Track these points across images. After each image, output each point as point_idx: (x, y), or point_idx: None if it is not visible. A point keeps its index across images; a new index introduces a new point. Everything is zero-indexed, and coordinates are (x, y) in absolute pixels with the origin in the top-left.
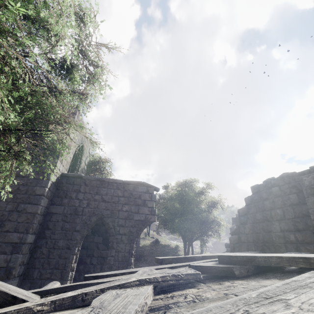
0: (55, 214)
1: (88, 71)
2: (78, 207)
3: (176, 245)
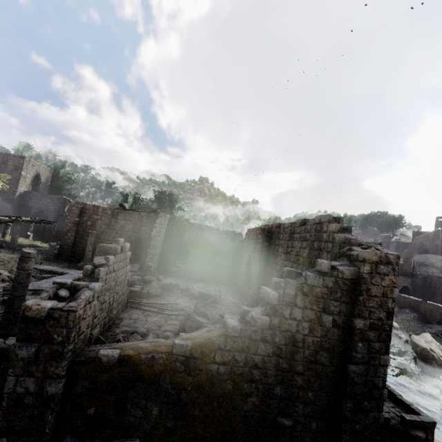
0: (23, 208)
1: None
2: (32, 206)
3: None
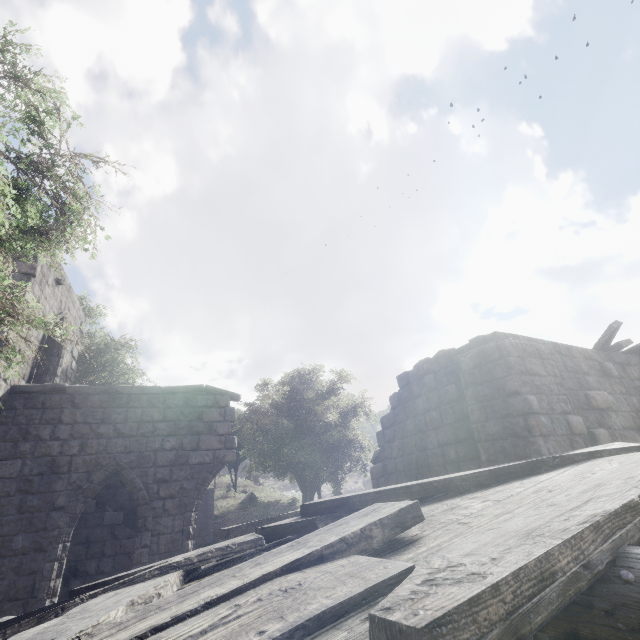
0: None
1: (54, 204)
2: (59, 457)
3: (291, 499)
